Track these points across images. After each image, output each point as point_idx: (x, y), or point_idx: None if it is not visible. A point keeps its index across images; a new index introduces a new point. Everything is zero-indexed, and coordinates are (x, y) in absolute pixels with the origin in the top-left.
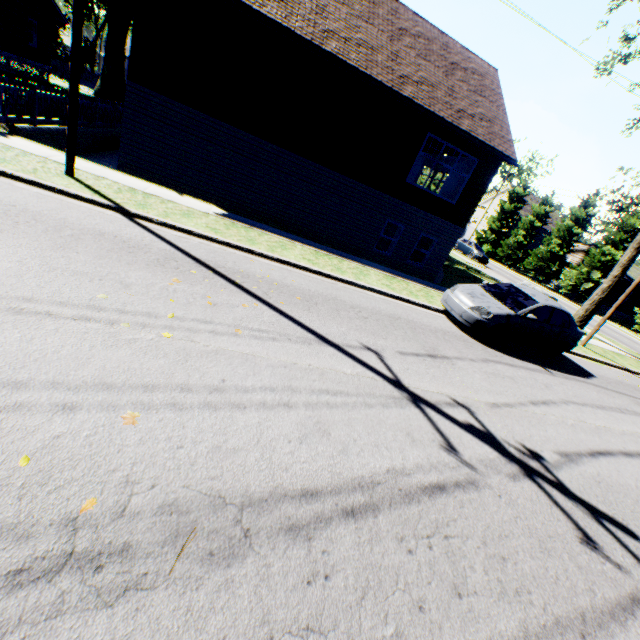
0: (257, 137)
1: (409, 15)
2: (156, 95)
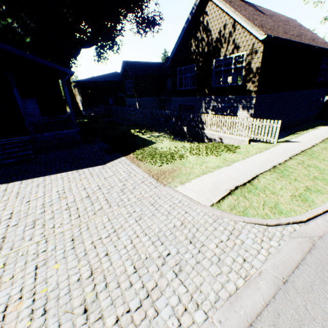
0: (285, 92)
1: (275, 14)
2: (262, 96)
